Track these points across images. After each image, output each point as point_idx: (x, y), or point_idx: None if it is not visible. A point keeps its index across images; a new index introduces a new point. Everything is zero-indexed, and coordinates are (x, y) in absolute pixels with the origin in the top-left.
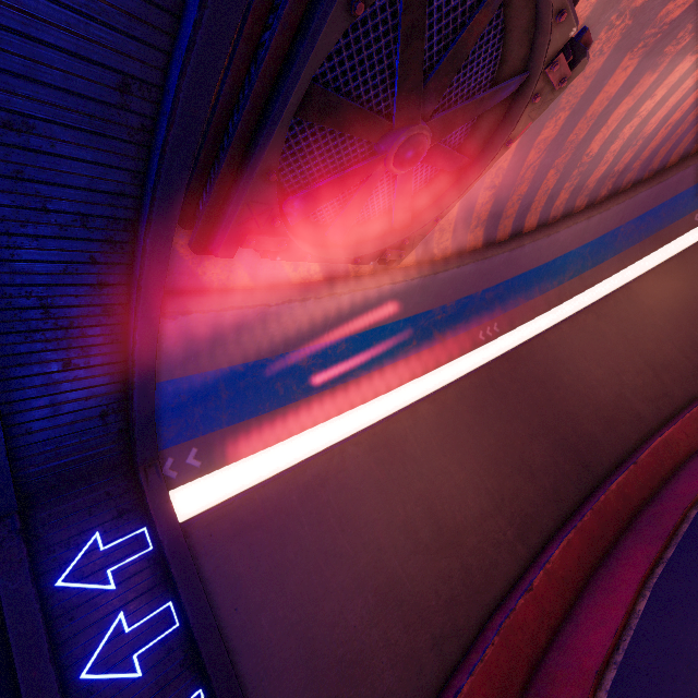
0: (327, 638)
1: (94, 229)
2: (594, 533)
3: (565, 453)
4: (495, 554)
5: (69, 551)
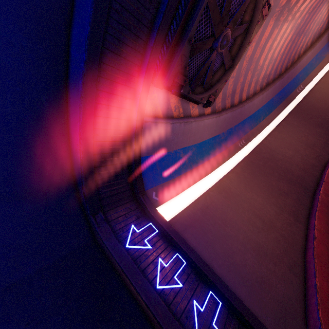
0: (245, 272)
1: (128, 68)
2: (325, 211)
3: (294, 184)
4: (291, 228)
5: (124, 233)
